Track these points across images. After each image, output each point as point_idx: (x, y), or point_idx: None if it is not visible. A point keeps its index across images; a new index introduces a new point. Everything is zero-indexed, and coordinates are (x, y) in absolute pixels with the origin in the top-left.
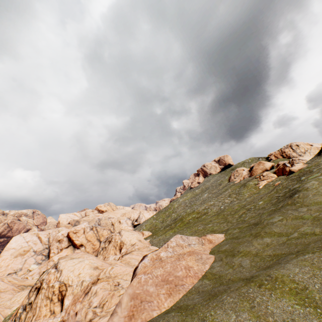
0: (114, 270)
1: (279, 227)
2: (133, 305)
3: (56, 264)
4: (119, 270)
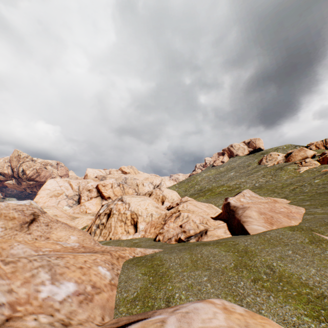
0: (190, 207)
1: None
2: (265, 218)
3: (121, 199)
4: (193, 208)
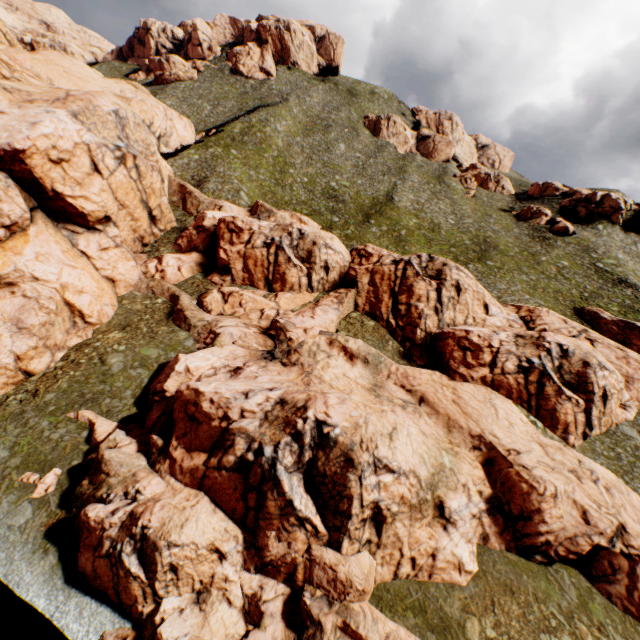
0: None
1: None
2: None
3: (601, 365)
4: None
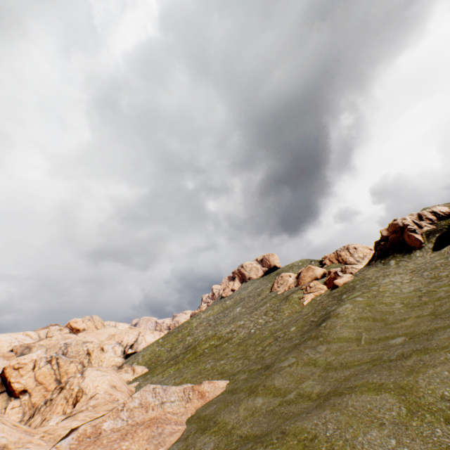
0: None
1: (283, 377)
2: None
3: None
4: None
